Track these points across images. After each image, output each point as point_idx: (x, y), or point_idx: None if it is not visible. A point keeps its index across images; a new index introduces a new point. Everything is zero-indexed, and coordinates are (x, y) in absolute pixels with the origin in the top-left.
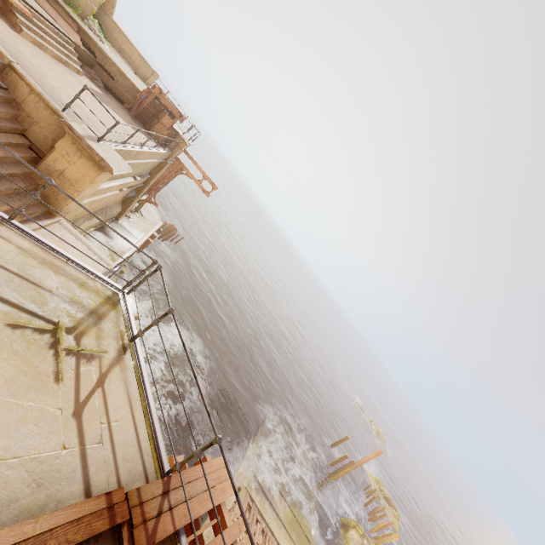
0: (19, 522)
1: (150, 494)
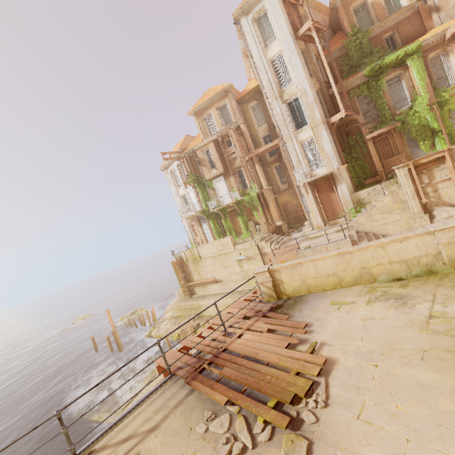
0: (208, 401)
1: (183, 372)
